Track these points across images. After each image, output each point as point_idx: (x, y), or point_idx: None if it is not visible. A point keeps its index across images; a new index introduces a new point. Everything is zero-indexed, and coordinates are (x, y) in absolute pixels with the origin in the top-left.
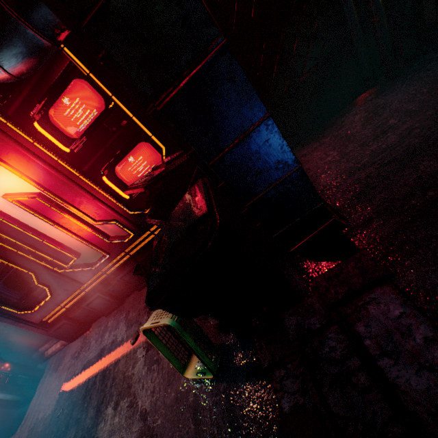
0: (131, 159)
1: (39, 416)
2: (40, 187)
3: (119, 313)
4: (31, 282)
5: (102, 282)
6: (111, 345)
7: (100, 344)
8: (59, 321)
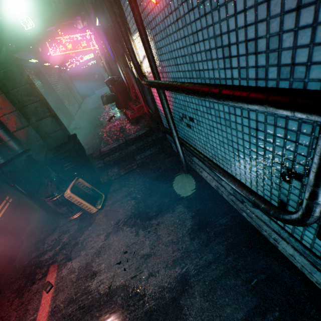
0: None
1: None
2: None
3: None
4: None
5: None
6: None
7: None
8: None
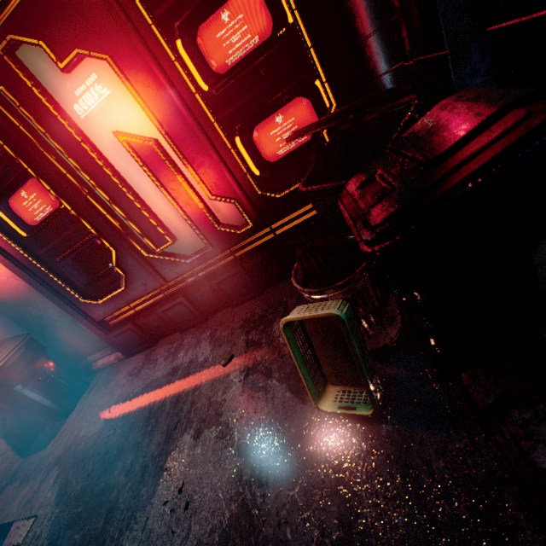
0: (279, 120)
1: (80, 433)
2: (161, 129)
3: (200, 331)
4: (105, 265)
5: (190, 285)
6: (188, 364)
7: (171, 363)
8: (124, 325)
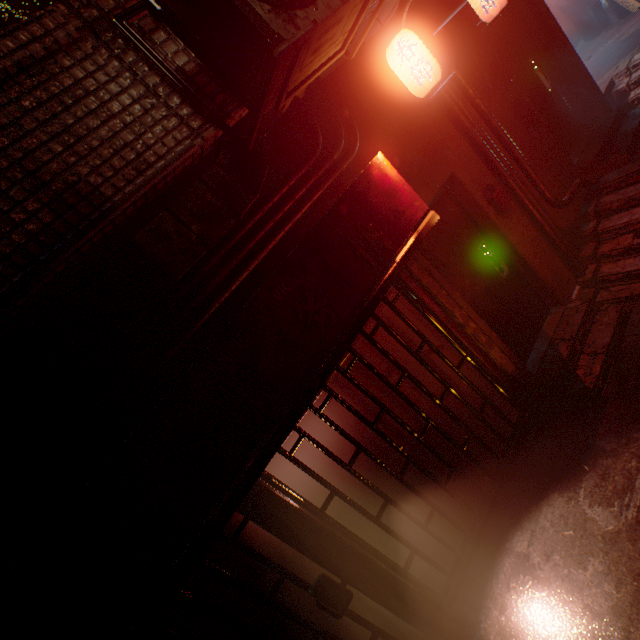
0: None
1: None
2: None
3: None
4: None
5: None
6: None
7: None
8: None
